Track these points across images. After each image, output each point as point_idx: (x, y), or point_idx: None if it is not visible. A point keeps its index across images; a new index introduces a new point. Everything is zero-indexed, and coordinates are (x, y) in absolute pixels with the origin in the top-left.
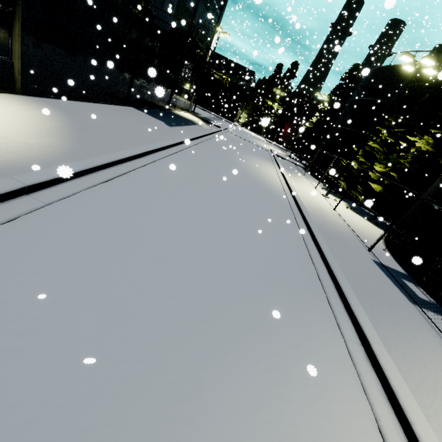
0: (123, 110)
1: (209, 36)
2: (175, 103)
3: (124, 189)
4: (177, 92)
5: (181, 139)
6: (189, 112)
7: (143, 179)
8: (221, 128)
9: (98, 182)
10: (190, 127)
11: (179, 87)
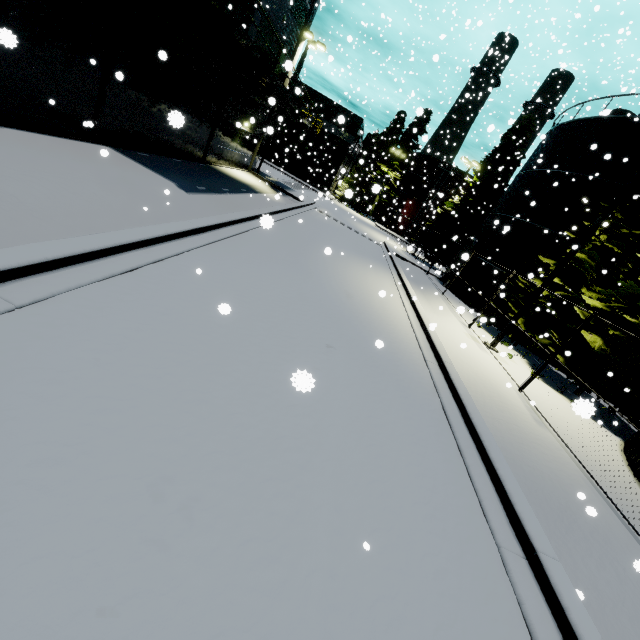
0: (70, 148)
1: (290, 44)
2: (221, 152)
3: None
4: (224, 132)
5: (190, 225)
6: (250, 172)
7: None
8: (302, 203)
9: None
10: (242, 197)
11: (230, 124)
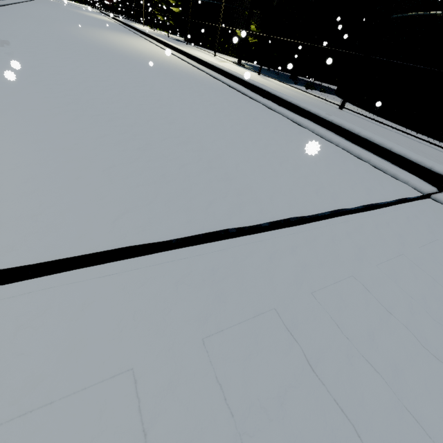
0: None
1: None
2: None
3: (28, 6)
4: None
5: None
6: None
7: (30, 5)
8: None
9: (15, 2)
10: None
11: None
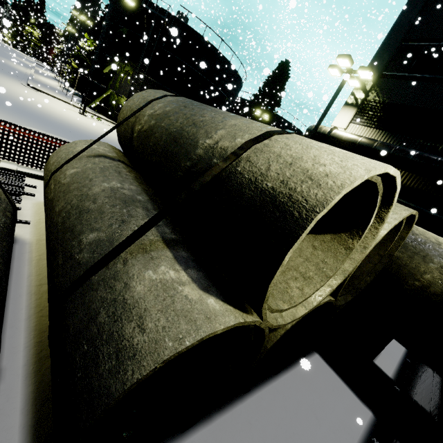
0: None
1: None
2: None
3: None
4: None
5: None
6: None
7: None
8: None
9: None
10: None
11: None
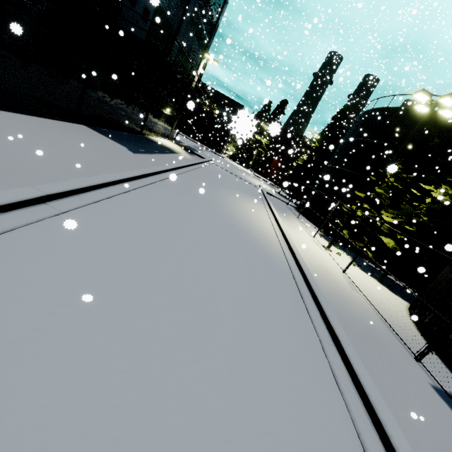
0: (64, 126)
1: (196, 61)
2: (152, 127)
3: None
4: (154, 115)
5: (140, 172)
6: (170, 140)
7: None
8: (205, 159)
9: None
10: (166, 156)
11: (158, 110)
